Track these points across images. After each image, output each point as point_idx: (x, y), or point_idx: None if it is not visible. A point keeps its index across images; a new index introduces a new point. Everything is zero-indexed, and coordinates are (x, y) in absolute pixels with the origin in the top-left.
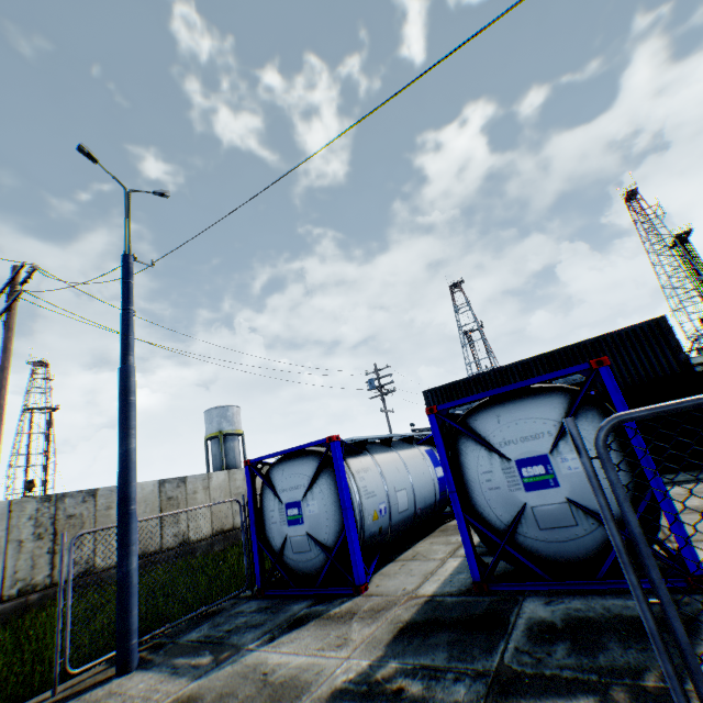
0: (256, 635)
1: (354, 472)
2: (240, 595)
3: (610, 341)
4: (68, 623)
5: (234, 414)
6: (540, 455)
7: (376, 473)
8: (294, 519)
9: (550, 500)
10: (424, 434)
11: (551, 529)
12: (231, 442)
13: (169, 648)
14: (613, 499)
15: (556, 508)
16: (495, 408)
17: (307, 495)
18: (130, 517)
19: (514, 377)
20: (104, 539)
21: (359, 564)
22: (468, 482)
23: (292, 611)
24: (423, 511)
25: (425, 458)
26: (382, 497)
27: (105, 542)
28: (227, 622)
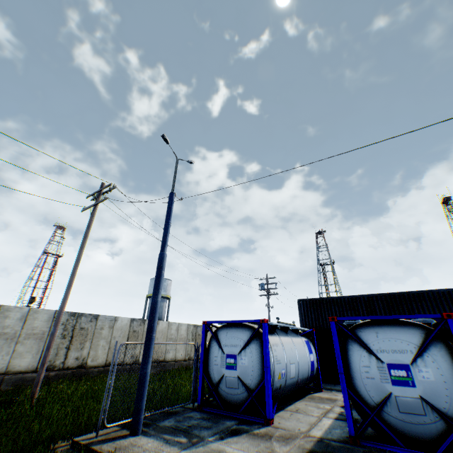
0: (210, 433)
1: (271, 345)
2: (185, 406)
3: (431, 295)
4: (110, 394)
5: (168, 285)
6: (404, 363)
7: (281, 348)
8: (231, 365)
9: (408, 394)
10: (303, 329)
11: (407, 413)
12: (162, 302)
13: (155, 427)
14: (451, 403)
15: (411, 400)
16: (375, 327)
17: (241, 352)
18: (151, 340)
19: (361, 304)
20: (95, 348)
21: (270, 404)
22: (352, 369)
23: (227, 424)
24: (301, 381)
25: (305, 345)
26: (284, 364)
27: (133, 351)
28: (186, 420)
